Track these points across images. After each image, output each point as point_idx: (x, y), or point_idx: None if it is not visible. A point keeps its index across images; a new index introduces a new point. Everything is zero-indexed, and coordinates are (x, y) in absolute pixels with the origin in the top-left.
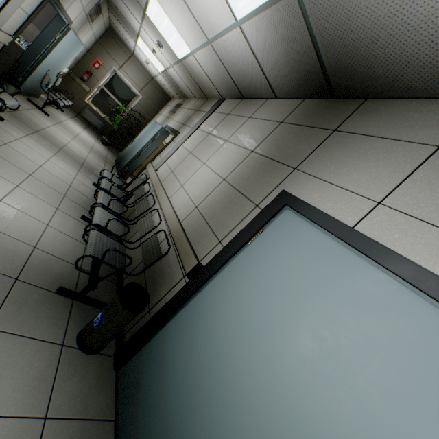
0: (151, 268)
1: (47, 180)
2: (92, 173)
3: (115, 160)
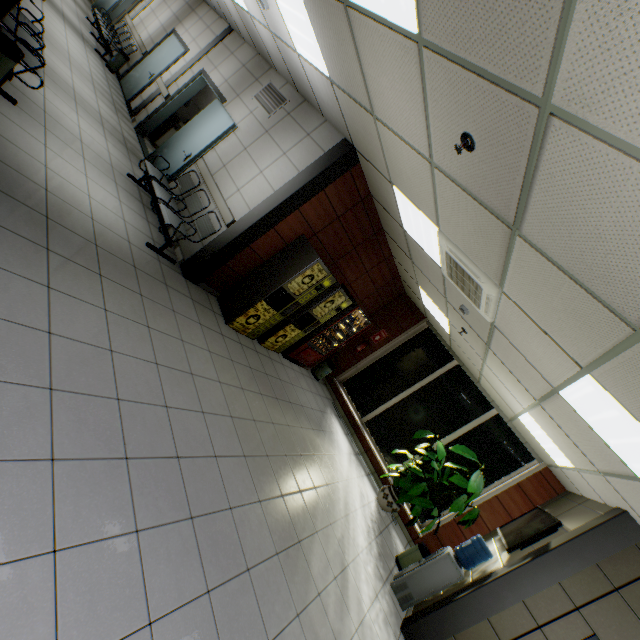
0: (130, 59)
1: (68, 4)
2: (83, 11)
3: (92, 6)
